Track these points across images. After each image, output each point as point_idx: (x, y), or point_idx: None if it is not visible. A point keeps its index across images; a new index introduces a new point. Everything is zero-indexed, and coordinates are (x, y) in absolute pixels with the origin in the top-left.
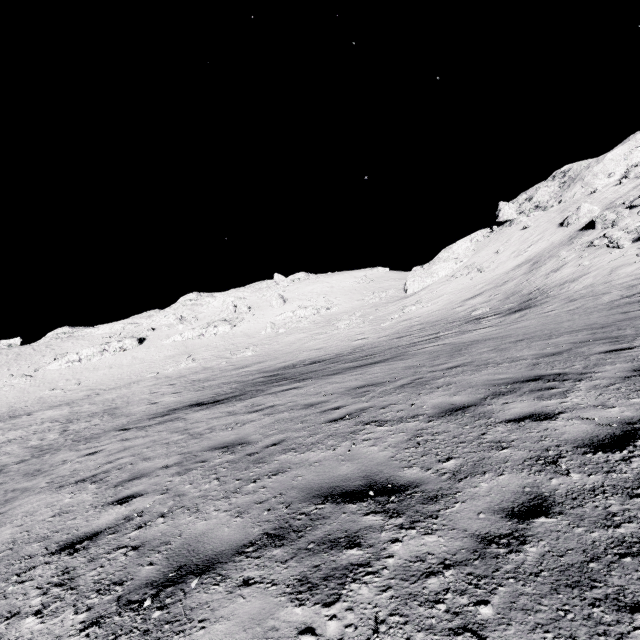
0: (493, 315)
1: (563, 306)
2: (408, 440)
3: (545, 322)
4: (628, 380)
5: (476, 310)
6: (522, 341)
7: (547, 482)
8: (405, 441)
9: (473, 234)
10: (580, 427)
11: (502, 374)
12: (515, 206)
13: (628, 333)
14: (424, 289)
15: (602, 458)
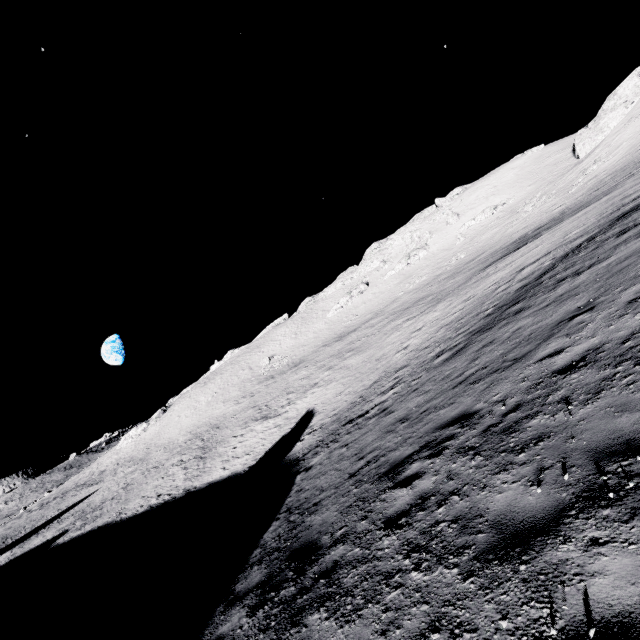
0: None
1: None
2: None
3: None
4: None
5: None
6: None
7: None
8: None
9: (639, 67)
10: None
11: None
12: None
13: None
14: (597, 147)
15: None
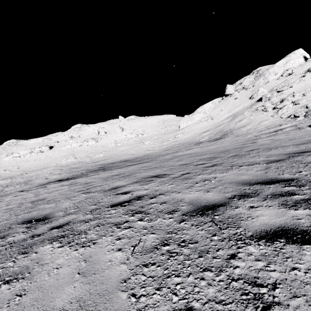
0: (206, 141)
1: (232, 139)
2: (81, 200)
3: (217, 147)
4: (172, 179)
5: (203, 138)
6: (193, 156)
7: (79, 217)
8: (79, 201)
9: (214, 100)
10: (125, 197)
11: (153, 173)
12: (234, 87)
13: (221, 156)
14: (187, 126)
15: (106, 209)
